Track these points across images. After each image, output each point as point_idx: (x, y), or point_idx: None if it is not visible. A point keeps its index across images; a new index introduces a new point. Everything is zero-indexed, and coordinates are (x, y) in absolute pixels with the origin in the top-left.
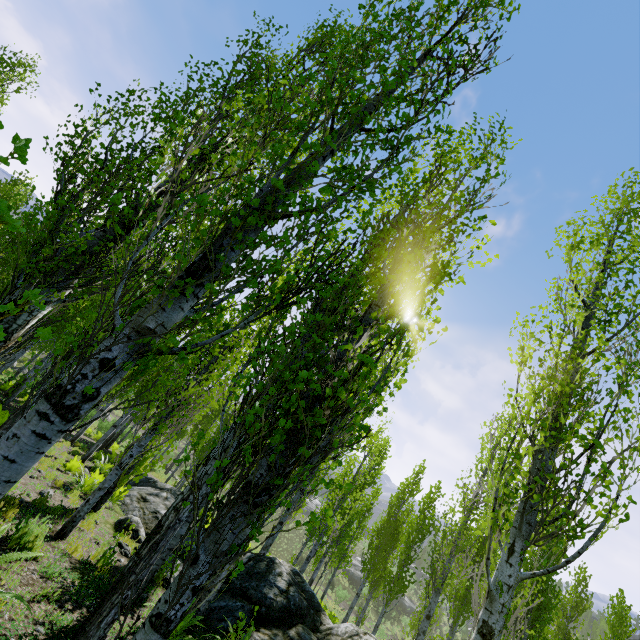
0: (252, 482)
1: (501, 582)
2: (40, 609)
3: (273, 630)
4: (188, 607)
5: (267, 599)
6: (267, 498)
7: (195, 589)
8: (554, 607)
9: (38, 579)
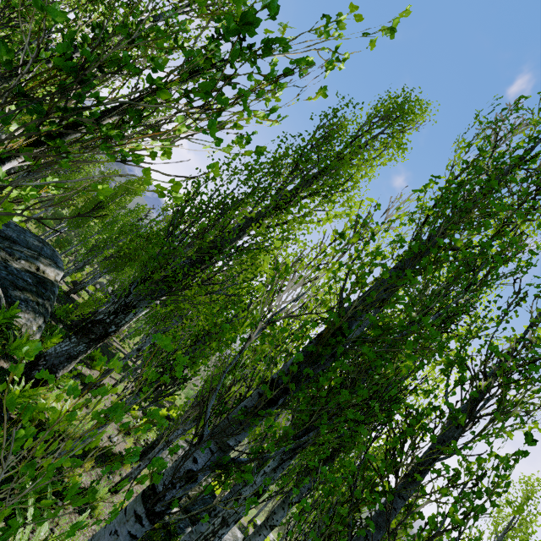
0: None
1: None
2: None
3: None
4: None
5: None
6: None
7: None
8: None
9: None
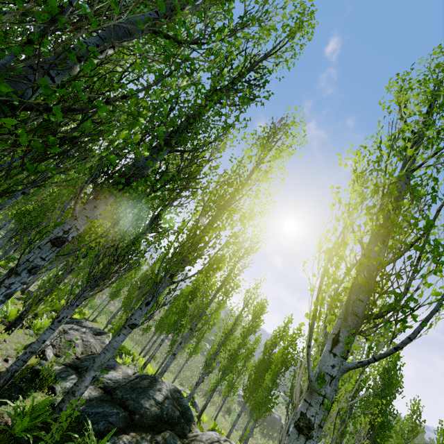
0: None
1: (323, 372)
2: None
3: (142, 434)
4: None
5: (142, 408)
6: None
7: None
8: (393, 427)
9: None
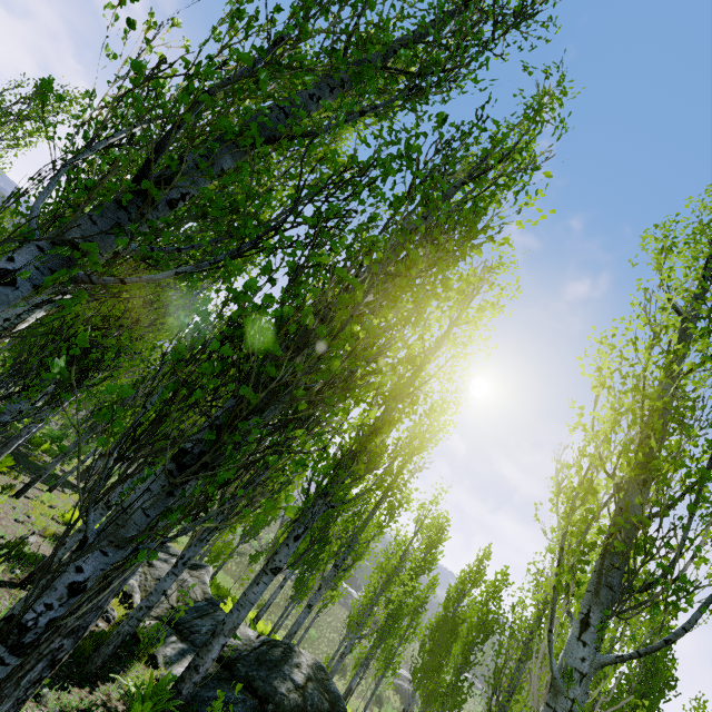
0: (168, 431)
1: (570, 667)
2: None
3: None
4: (62, 614)
5: (277, 694)
6: (198, 466)
7: (74, 587)
8: None
9: None
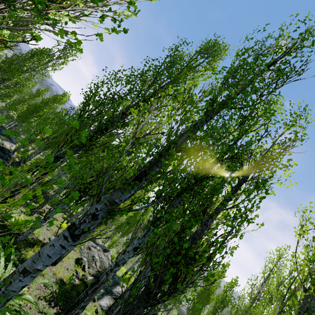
0: (151, 296)
1: None
2: (41, 304)
3: None
4: None
5: None
6: (156, 303)
7: None
8: None
9: (43, 286)
